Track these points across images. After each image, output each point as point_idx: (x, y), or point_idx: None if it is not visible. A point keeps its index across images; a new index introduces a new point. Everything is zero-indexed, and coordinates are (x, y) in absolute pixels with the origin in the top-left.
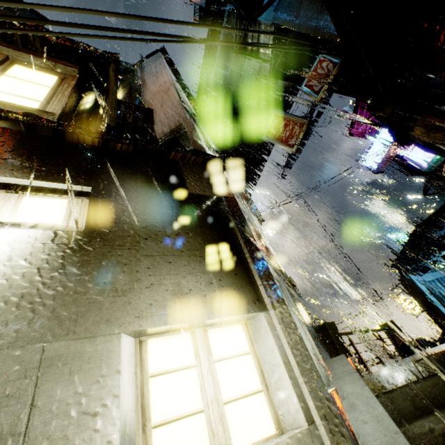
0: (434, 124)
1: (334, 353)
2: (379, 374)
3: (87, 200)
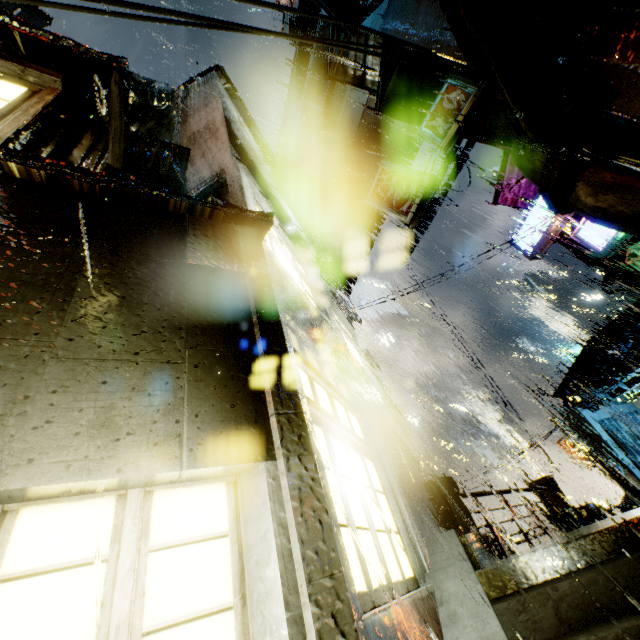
0: (604, 181)
1: (449, 525)
2: (512, 561)
3: None
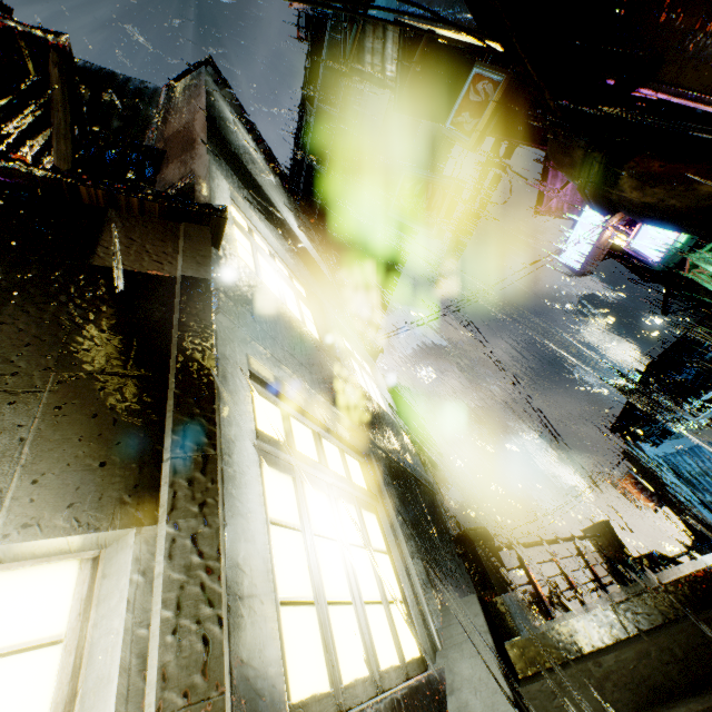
0: (652, 171)
1: (482, 585)
2: (550, 629)
3: None
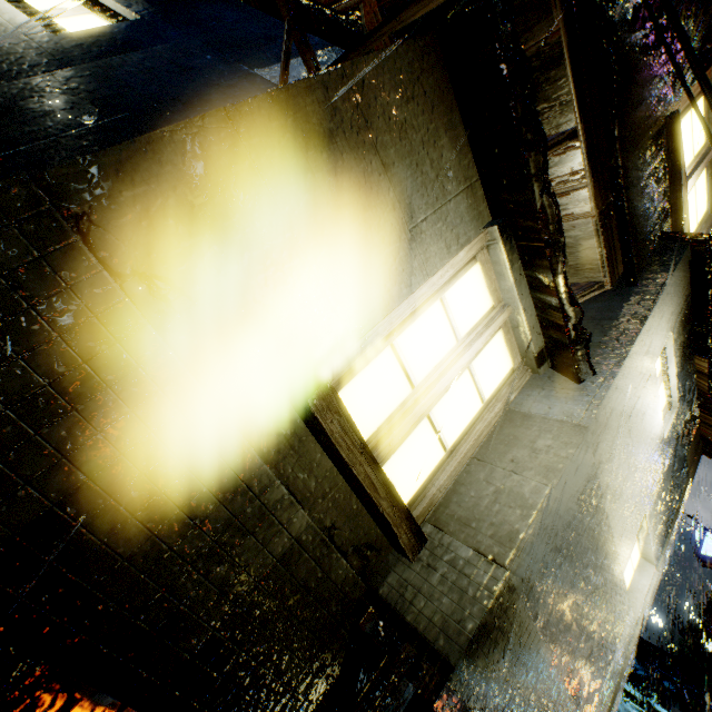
0: None
1: None
2: None
3: (667, 410)
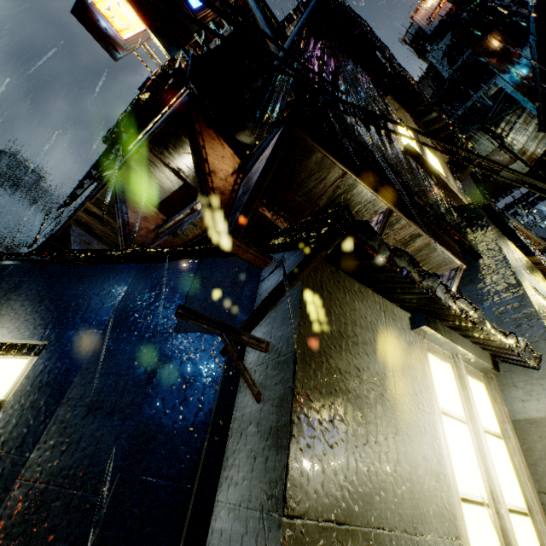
0: None
1: None
2: None
3: None
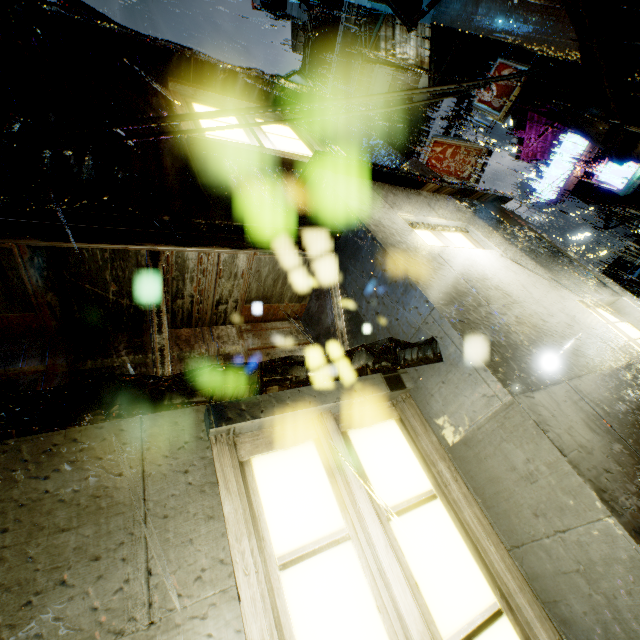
0: None
1: None
2: None
3: (468, 233)
